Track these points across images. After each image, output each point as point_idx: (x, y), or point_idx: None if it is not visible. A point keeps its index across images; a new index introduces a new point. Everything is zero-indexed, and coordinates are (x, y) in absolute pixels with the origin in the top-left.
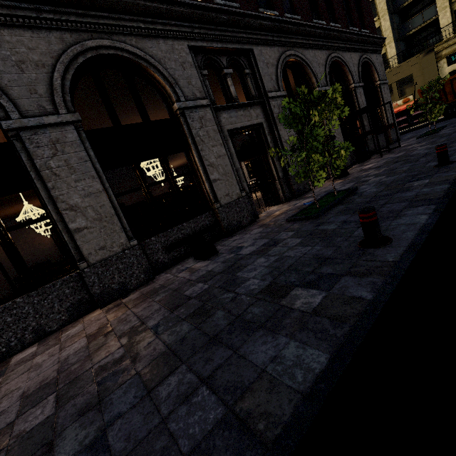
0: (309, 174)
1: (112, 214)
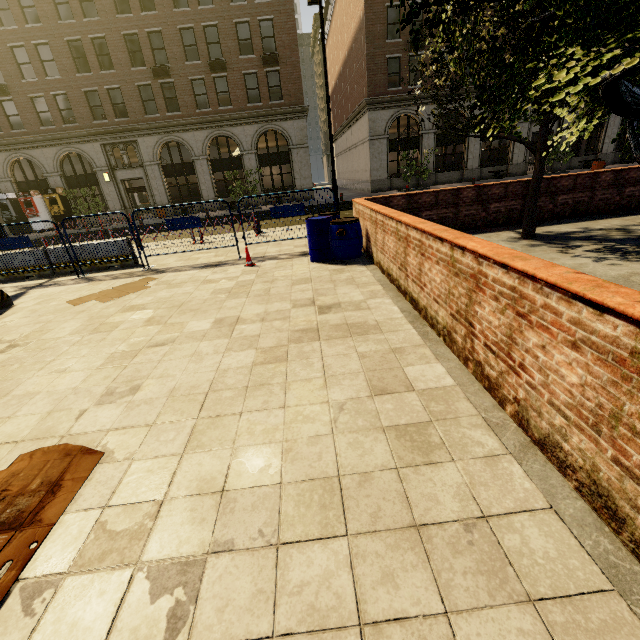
0: (547, 161)
1: (478, 157)
